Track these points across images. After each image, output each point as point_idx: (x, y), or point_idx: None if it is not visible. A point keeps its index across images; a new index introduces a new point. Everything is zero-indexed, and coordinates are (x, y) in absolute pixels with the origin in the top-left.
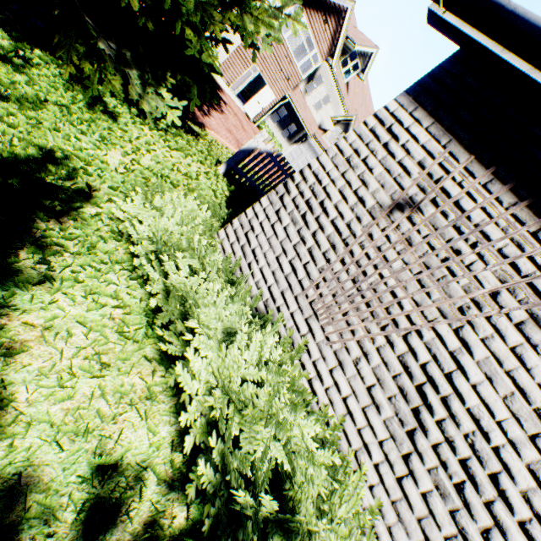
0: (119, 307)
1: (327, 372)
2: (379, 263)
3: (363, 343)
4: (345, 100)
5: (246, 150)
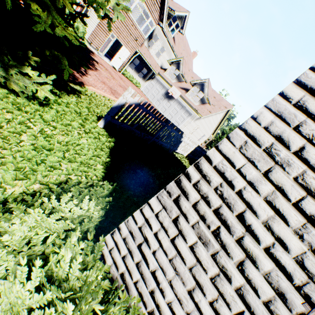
0: None
1: None
2: None
3: None
4: (174, 48)
5: (118, 106)
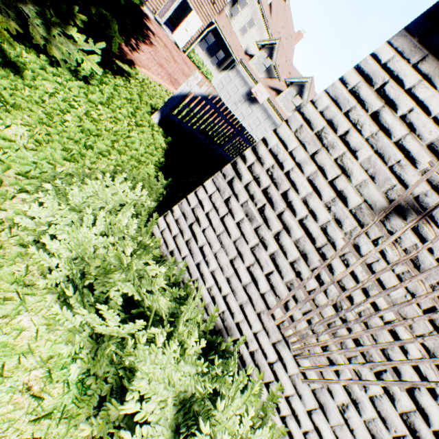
0: (35, 368)
1: (305, 413)
2: (370, 286)
3: (351, 388)
4: (268, 22)
5: (179, 96)
